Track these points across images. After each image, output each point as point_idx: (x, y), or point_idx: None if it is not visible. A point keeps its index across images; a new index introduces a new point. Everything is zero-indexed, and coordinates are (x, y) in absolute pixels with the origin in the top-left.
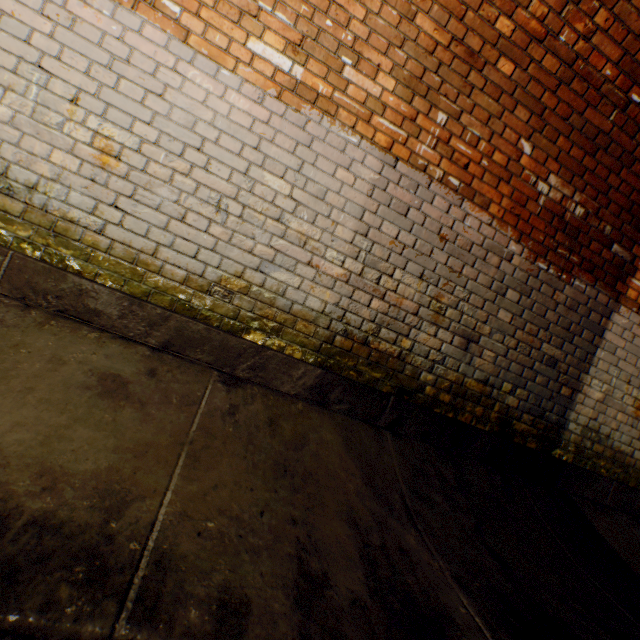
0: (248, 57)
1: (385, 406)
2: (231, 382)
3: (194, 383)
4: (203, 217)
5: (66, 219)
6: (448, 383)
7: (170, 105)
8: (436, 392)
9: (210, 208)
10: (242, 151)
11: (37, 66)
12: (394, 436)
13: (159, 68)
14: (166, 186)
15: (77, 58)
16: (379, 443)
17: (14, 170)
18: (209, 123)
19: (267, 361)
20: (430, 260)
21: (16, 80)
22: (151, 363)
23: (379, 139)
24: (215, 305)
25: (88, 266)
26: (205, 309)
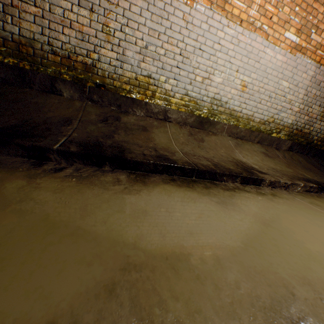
0: (284, 39)
1: (306, 149)
2: (276, 149)
3: (273, 151)
4: (265, 101)
5: (233, 110)
6: (320, 139)
7: (260, 65)
8: (316, 142)
9: (267, 97)
10: (277, 75)
11: (228, 62)
12: (310, 157)
13: (259, 52)
14: (257, 93)
15: (238, 56)
16: (309, 159)
17: (222, 98)
18: (270, 68)
19: (280, 142)
20: (323, 99)
21: (223, 68)
22: (263, 148)
23: (316, 59)
24: (265, 127)
25: (237, 123)
26: (262, 129)
